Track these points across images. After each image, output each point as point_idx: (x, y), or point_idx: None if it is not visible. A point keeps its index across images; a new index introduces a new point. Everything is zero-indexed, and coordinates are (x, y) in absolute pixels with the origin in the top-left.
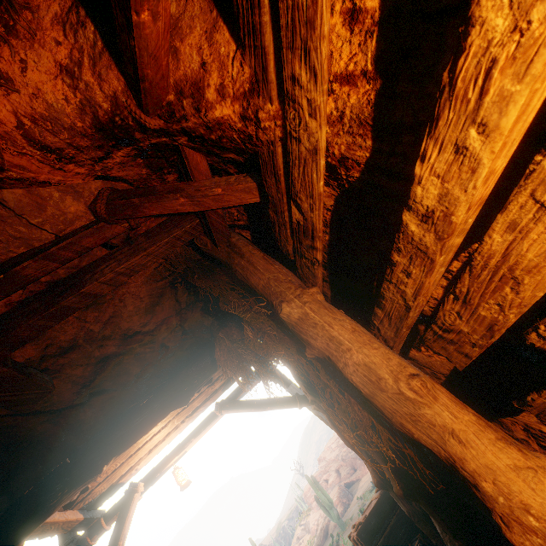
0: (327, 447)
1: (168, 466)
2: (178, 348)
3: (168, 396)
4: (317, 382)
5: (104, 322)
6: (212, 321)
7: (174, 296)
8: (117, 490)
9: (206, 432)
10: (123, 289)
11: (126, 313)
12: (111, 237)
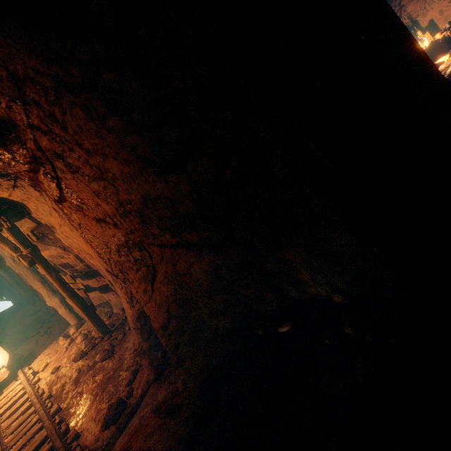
0: None
1: None
2: None
3: None
4: None
5: None
6: None
7: None
8: None
9: None
10: None
11: None
12: None
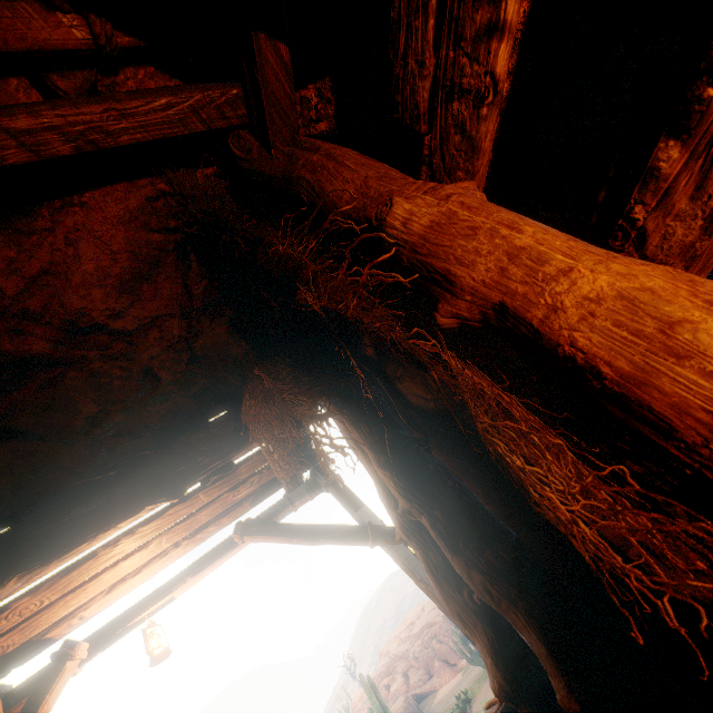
0: (393, 636)
1: (138, 619)
2: (179, 389)
3: (146, 475)
4: (419, 475)
5: (28, 280)
6: (247, 350)
7: (181, 276)
8: (39, 650)
9: (212, 568)
10: (76, 217)
11: (79, 275)
12: (45, 46)
